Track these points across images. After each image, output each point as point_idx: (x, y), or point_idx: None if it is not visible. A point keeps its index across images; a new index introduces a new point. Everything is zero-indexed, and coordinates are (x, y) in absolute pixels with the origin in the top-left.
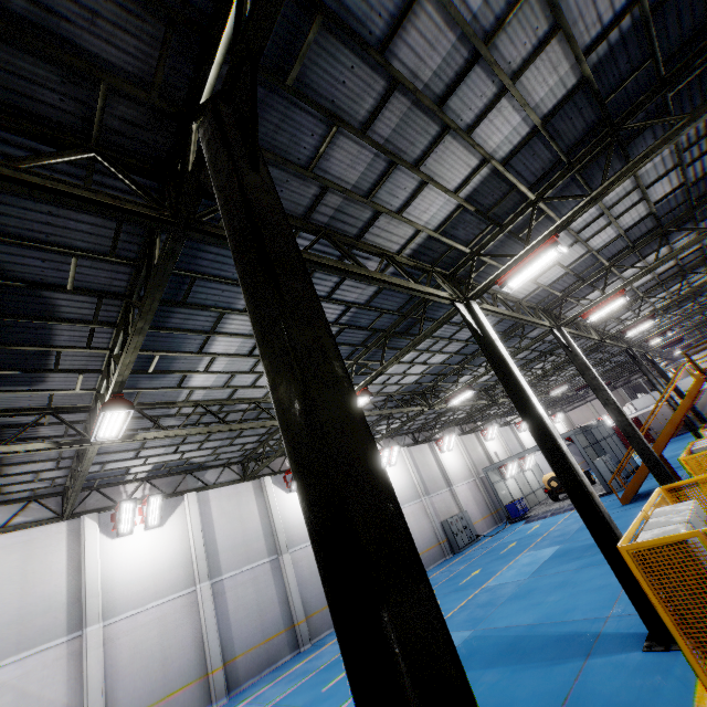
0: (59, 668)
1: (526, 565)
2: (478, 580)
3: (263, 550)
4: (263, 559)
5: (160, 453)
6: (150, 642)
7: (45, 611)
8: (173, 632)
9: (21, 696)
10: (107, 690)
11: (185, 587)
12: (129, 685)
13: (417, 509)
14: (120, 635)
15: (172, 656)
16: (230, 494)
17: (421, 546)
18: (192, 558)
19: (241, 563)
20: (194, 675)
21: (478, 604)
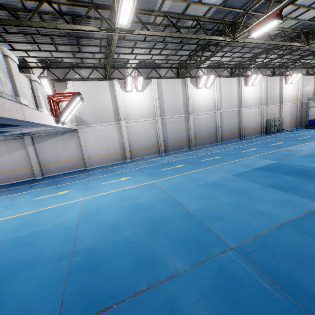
0: (114, 131)
1: (314, 146)
2: (281, 146)
3: (182, 111)
4: (181, 114)
5: (142, 53)
6: (141, 131)
7: (107, 112)
8: (148, 131)
9: (105, 135)
10: (129, 141)
11: (151, 117)
12: (135, 141)
13: (257, 111)
14: (131, 127)
15: (148, 138)
16: (170, 83)
17: (252, 127)
18: (154, 107)
19: (173, 114)
20: (155, 145)
21: (281, 154)
